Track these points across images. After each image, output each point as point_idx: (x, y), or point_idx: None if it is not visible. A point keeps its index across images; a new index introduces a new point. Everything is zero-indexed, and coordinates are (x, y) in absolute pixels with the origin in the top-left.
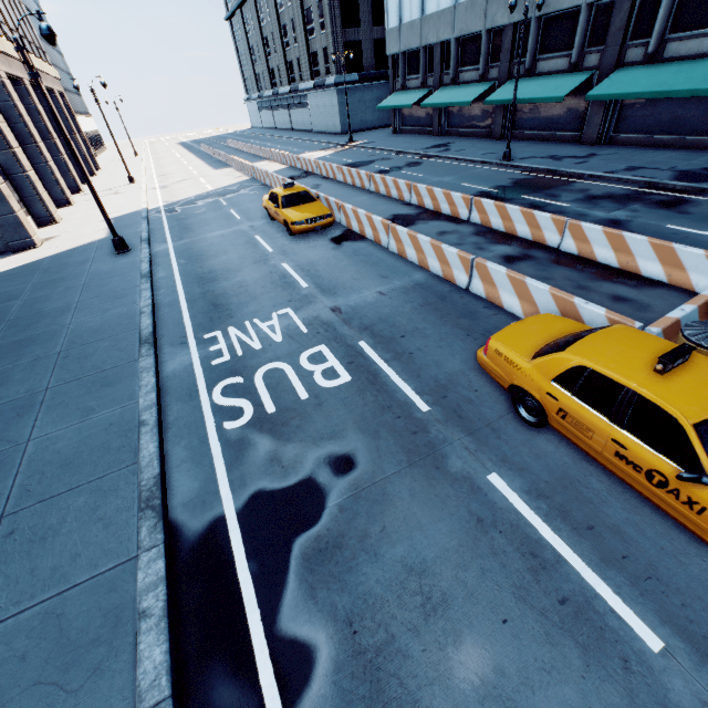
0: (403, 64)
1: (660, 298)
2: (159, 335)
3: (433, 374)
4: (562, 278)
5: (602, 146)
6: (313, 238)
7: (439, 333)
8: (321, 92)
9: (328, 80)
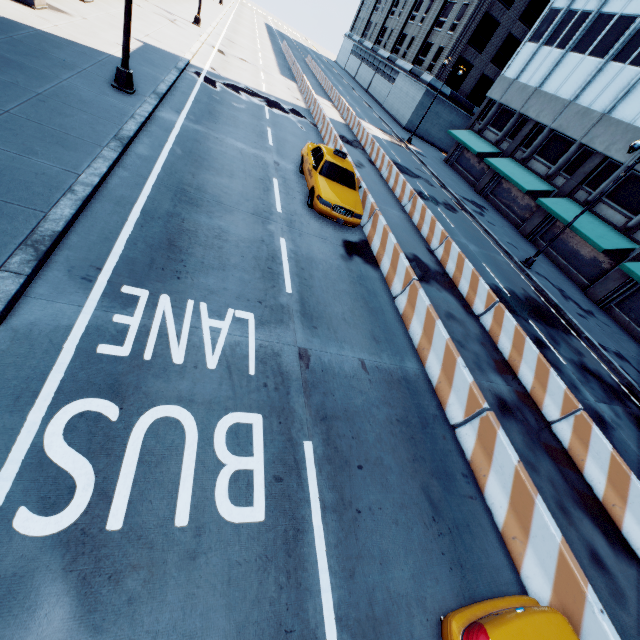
0: (493, 113)
1: (636, 588)
2: (67, 241)
3: (371, 582)
4: (547, 477)
5: (599, 308)
6: (329, 226)
7: (403, 491)
8: (412, 80)
9: (425, 75)
